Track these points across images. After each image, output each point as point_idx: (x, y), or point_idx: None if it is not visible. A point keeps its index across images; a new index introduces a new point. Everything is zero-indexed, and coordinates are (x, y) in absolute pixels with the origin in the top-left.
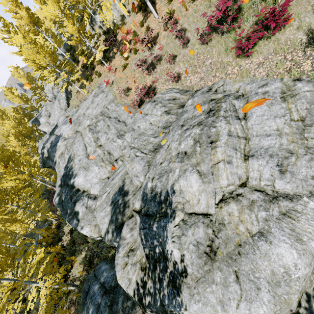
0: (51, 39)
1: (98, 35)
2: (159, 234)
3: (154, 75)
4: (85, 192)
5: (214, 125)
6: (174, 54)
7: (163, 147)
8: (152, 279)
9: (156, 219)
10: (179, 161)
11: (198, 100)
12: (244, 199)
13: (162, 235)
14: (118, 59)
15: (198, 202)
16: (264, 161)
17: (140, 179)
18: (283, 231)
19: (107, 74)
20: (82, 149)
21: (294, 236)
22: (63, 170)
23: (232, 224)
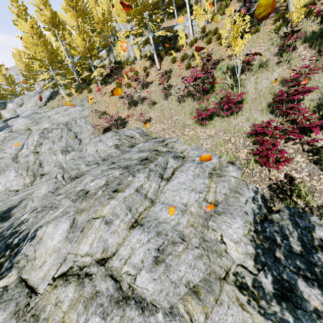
0: (67, 46)
1: (109, 62)
2: None
3: (132, 111)
4: None
5: (135, 174)
6: (155, 101)
7: (80, 178)
8: None
9: None
10: (73, 200)
11: (147, 146)
12: (90, 285)
13: None
14: (113, 86)
15: (41, 266)
16: (146, 238)
17: (32, 206)
18: None
19: (97, 93)
20: (16, 148)
21: None
22: None
23: None
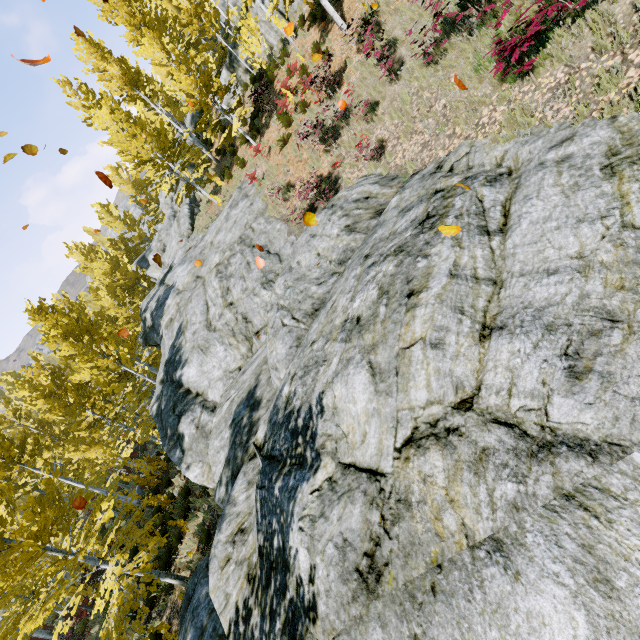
0: (167, 110)
1: (243, 87)
2: (282, 506)
3: (336, 151)
4: (199, 396)
5: (426, 253)
6: (373, 100)
7: (326, 306)
8: (260, 607)
9: (284, 468)
10: (343, 339)
11: (411, 195)
12: (464, 443)
13: (285, 510)
14: (275, 127)
15: (363, 441)
16: (528, 343)
17: (280, 376)
18: (558, 546)
19: (256, 160)
20: (200, 311)
21: (588, 568)
22: (167, 353)
23: (429, 506)
